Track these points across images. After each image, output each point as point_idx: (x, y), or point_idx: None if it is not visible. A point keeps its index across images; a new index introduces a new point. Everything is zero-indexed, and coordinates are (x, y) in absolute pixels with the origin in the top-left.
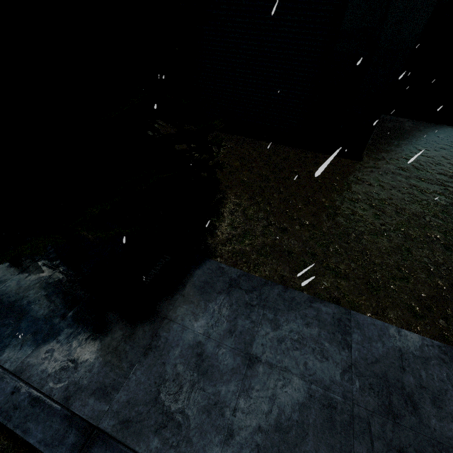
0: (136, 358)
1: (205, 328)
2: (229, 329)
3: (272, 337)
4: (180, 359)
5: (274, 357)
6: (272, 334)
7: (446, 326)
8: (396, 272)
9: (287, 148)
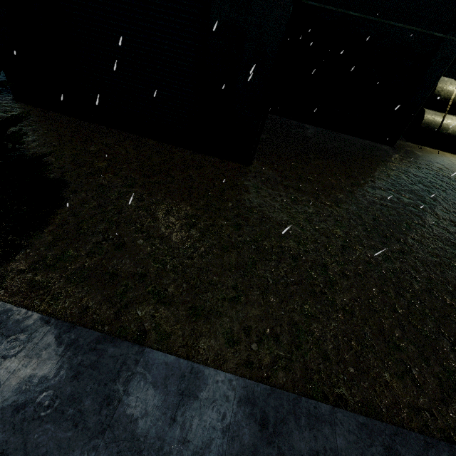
0: None
1: None
2: None
3: (8, 406)
4: None
5: None
6: (12, 400)
7: (256, 350)
8: (230, 290)
9: (175, 149)
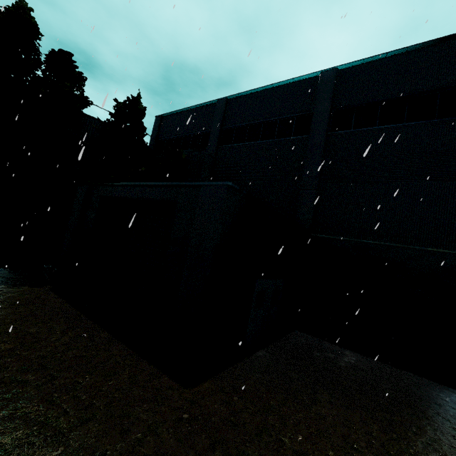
0: None
1: None
2: None
3: None
4: None
5: None
6: None
7: None
8: None
9: (116, 346)
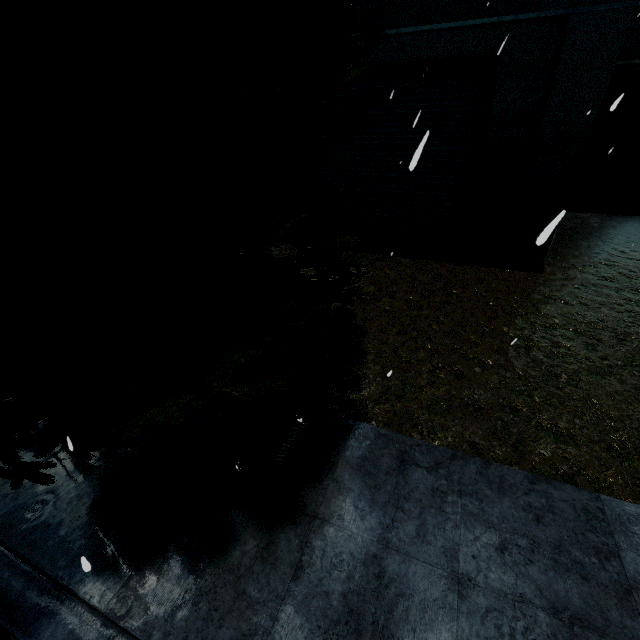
0: (283, 585)
1: (378, 531)
2: (416, 532)
3: (486, 544)
4: (349, 584)
5: (499, 577)
6: (485, 538)
7: None
8: None
9: (434, 264)
